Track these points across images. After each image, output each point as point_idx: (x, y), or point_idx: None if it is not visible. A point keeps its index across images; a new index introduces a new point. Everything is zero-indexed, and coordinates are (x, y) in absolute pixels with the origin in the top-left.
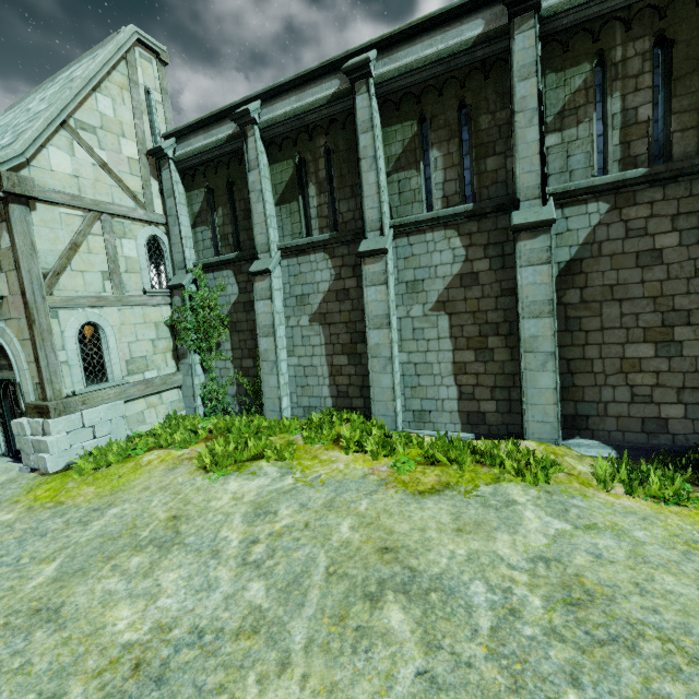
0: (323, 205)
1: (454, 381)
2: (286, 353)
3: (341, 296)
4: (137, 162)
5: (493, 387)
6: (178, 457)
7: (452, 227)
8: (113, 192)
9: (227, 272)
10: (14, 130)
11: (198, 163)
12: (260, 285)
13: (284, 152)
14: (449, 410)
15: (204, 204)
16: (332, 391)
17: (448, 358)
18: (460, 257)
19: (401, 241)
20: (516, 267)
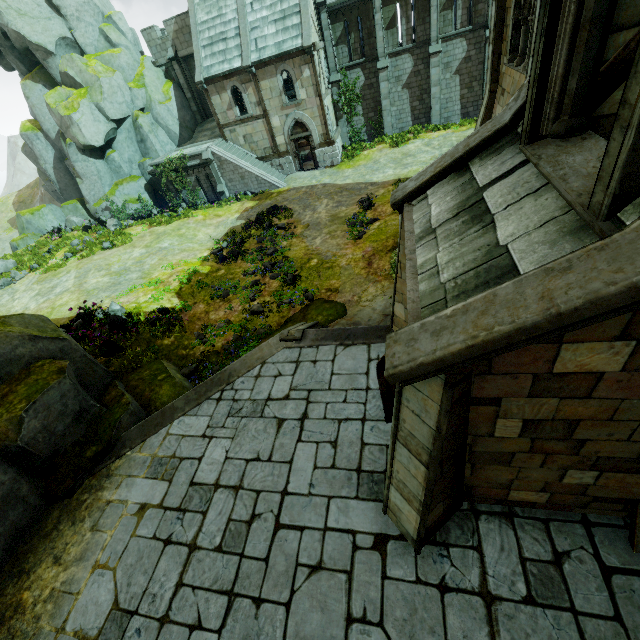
0: (409, 29)
1: (460, 103)
2: (391, 106)
3: (416, 74)
4: (314, 12)
5: (472, 102)
6: (377, 149)
7: (463, 37)
8: (316, 36)
9: (358, 70)
10: (265, 6)
11: (340, 7)
12: (382, 75)
13: (390, 1)
14: (457, 114)
15: (343, 32)
16: (412, 118)
17: (458, 94)
18: (465, 50)
19: (443, 45)
20: (485, 53)
